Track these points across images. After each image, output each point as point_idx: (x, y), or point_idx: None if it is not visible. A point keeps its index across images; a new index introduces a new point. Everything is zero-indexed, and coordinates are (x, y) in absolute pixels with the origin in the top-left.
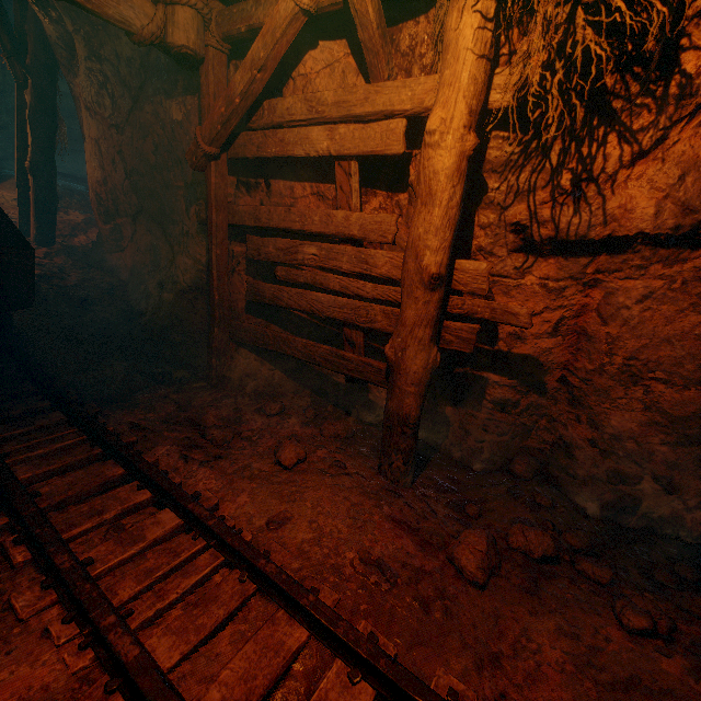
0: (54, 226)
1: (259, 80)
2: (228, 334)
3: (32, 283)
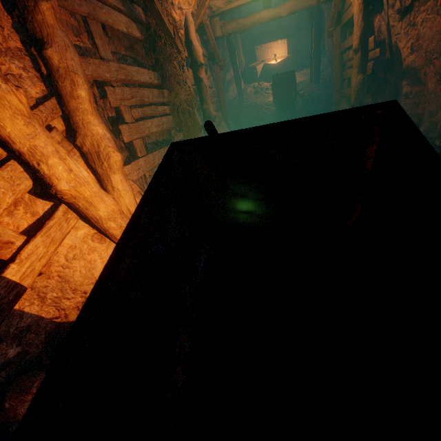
0: (319, 75)
1: (337, 0)
2: (339, 96)
3: (296, 93)
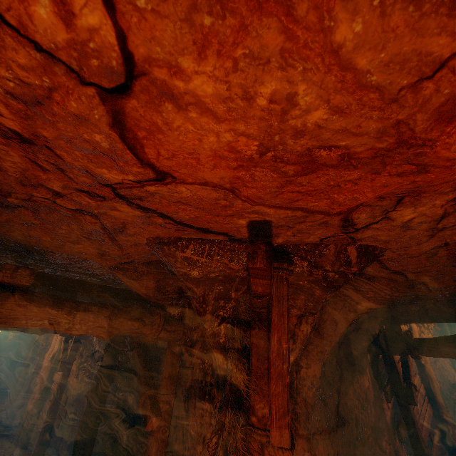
0: None
1: None
2: None
3: None
